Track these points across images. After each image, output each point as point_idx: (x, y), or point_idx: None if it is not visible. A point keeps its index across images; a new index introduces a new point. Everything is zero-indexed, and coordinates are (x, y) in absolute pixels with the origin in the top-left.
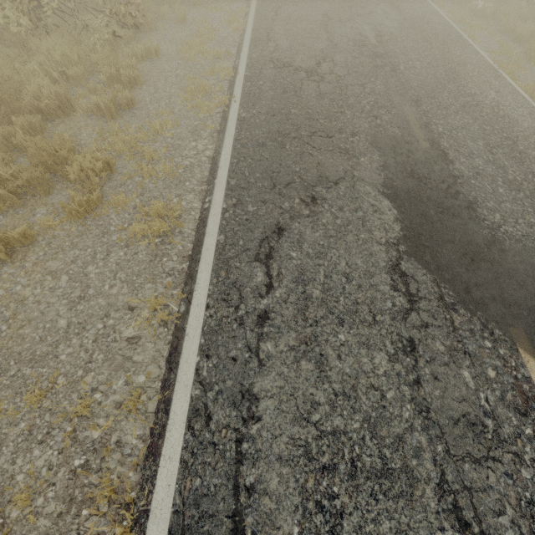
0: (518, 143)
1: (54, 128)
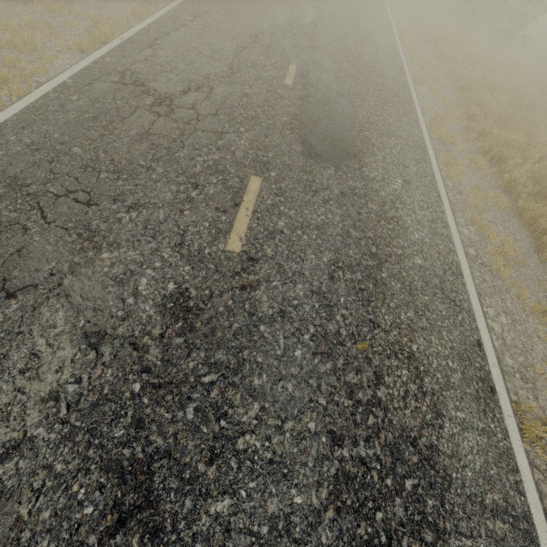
0: (366, 42)
1: None
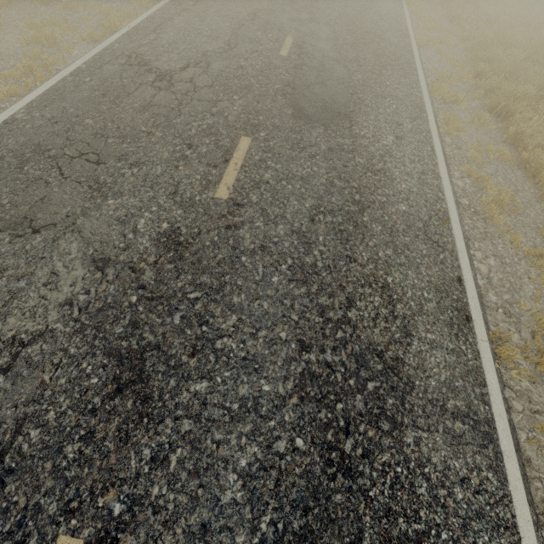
0: (369, 10)
1: None
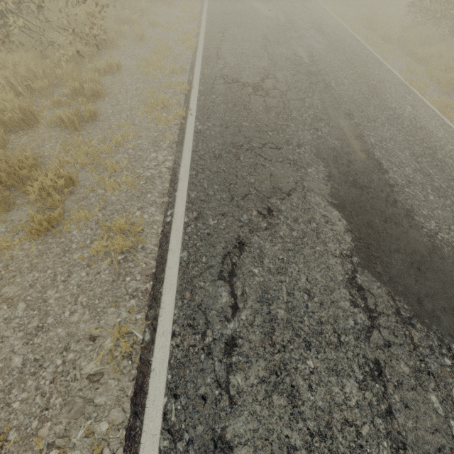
0: (437, 152)
1: (17, 140)
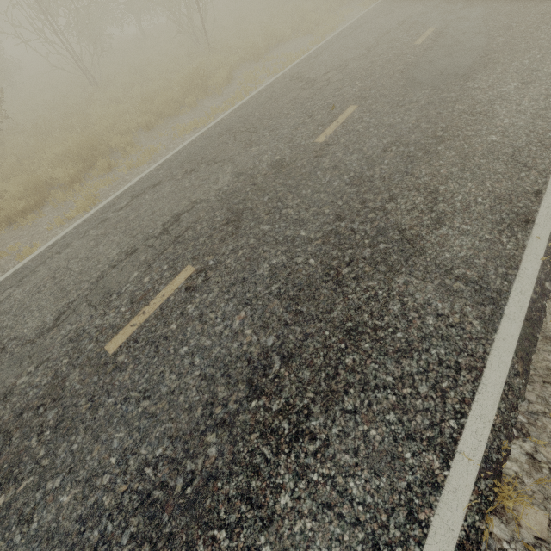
0: None
1: None
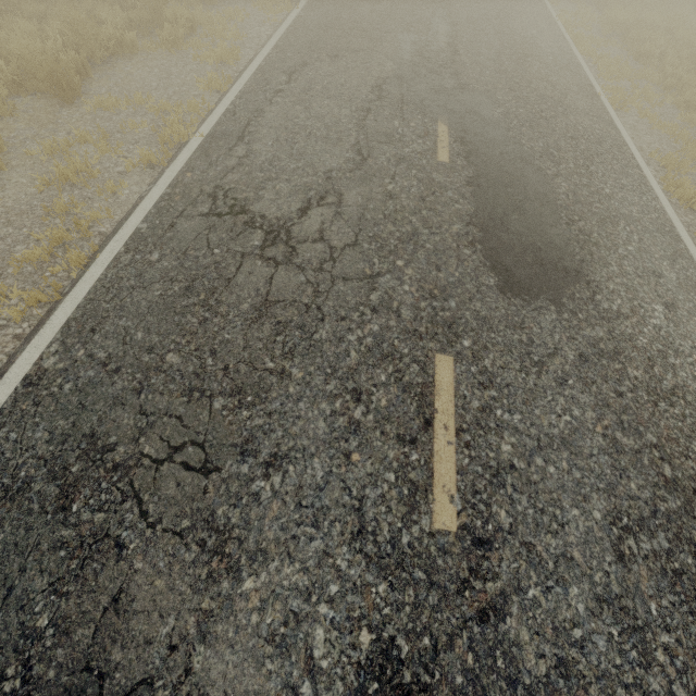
0: (529, 57)
1: None
